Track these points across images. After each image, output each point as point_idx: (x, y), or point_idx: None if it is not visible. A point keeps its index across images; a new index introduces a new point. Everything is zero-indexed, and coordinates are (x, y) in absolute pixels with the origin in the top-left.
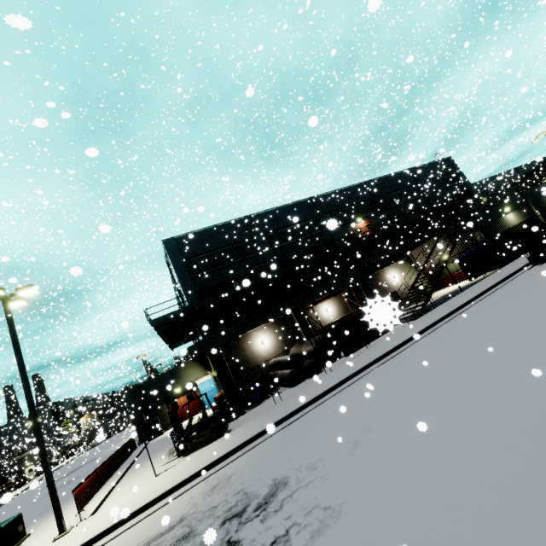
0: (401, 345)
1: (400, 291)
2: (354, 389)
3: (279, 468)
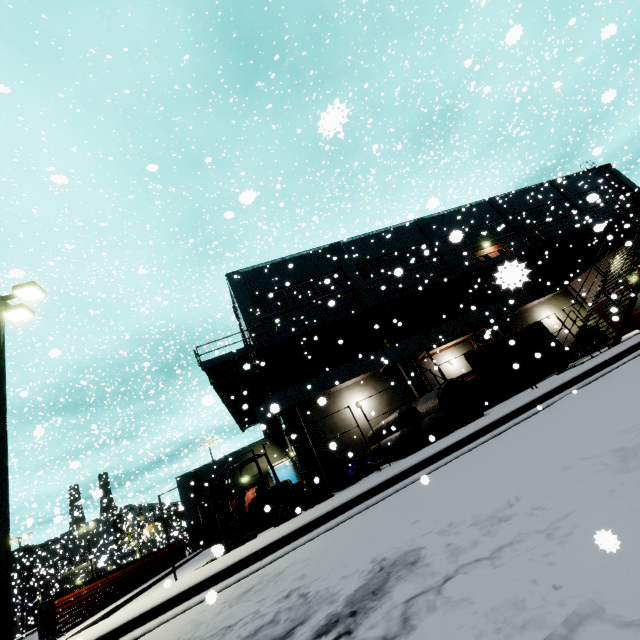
0: (608, 364)
1: (561, 337)
2: (535, 420)
3: (391, 541)
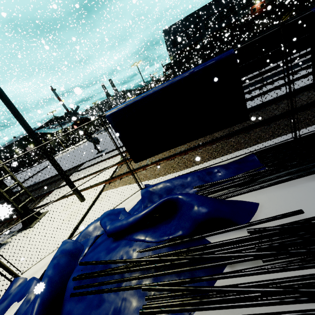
0: None
1: None
2: None
3: None
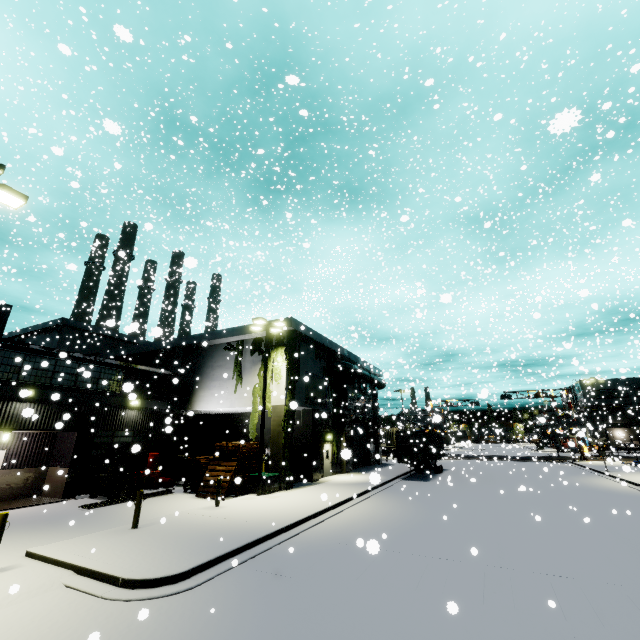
0: None
1: None
2: None
3: None
